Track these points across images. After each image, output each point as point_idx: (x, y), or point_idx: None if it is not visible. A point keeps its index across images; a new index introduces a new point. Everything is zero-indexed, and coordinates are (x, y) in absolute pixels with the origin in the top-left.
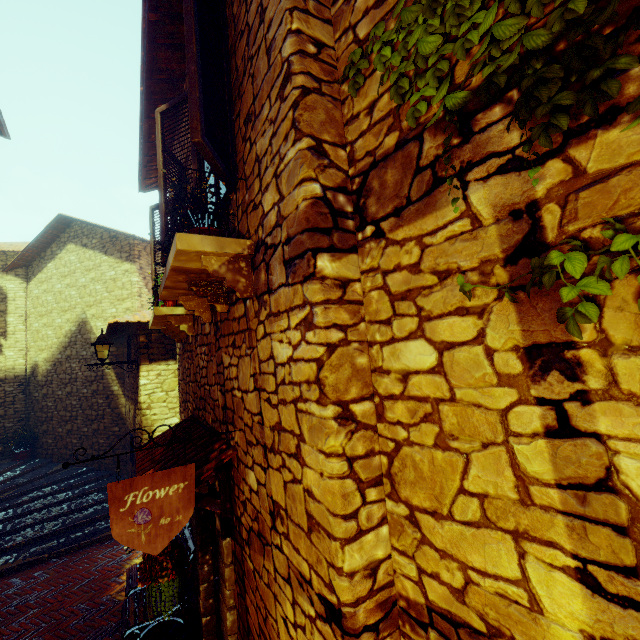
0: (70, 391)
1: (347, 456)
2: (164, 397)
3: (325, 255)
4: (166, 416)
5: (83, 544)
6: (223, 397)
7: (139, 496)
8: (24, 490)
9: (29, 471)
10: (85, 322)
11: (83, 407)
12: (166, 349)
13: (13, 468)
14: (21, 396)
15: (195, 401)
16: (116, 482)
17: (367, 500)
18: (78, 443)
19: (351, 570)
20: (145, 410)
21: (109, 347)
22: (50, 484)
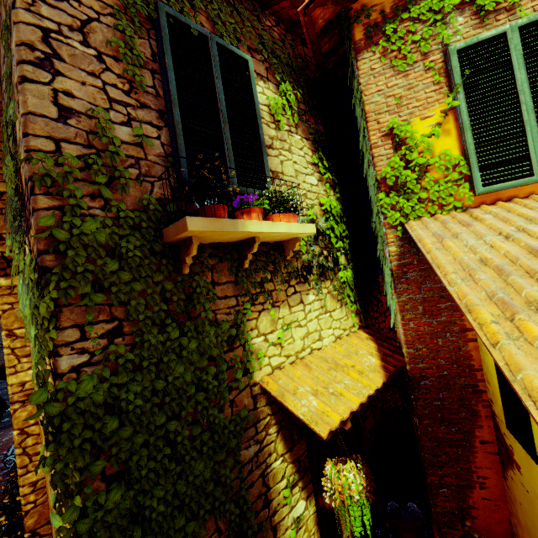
0: None
1: (11, 348)
2: None
3: (2, 278)
4: None
5: None
6: None
7: None
8: None
9: None
10: None
11: None
12: None
13: None
14: None
15: None
16: None
17: (22, 362)
18: None
19: (11, 384)
20: None
21: None
22: None
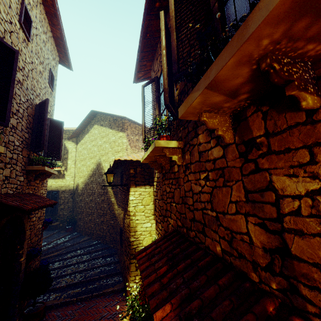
0: (91, 199)
1: None
2: (143, 209)
3: None
4: (144, 221)
5: (94, 295)
6: (272, 236)
7: None
8: (68, 250)
9: (71, 239)
10: (100, 164)
11: (97, 208)
12: (144, 178)
13: (65, 236)
14: (71, 199)
15: (181, 220)
16: None
17: None
18: (94, 227)
19: None
20: (132, 216)
21: (113, 175)
22: (80, 248)
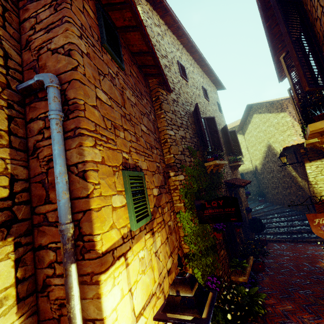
0: (272, 176)
1: None
2: (323, 178)
3: None
4: None
5: (298, 240)
6: None
7: (320, 220)
8: (267, 214)
9: (266, 207)
10: (270, 145)
11: (280, 182)
12: (317, 153)
13: (260, 205)
14: (254, 178)
15: None
16: (308, 214)
17: None
18: (282, 198)
19: None
20: (314, 185)
21: (286, 157)
22: (276, 213)
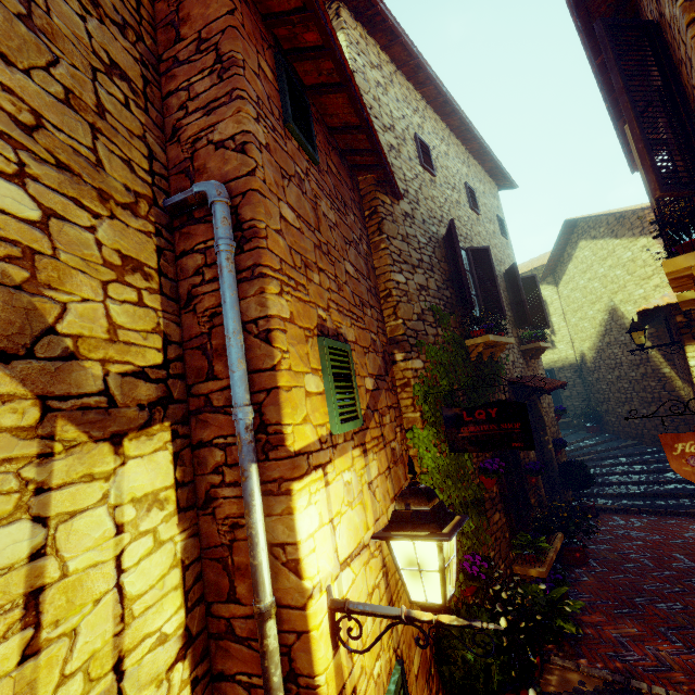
0: (618, 375)
1: None
2: None
3: None
4: None
5: (669, 511)
6: None
7: (686, 447)
8: (602, 456)
9: (602, 442)
10: (614, 309)
11: (635, 390)
12: None
13: (589, 438)
14: (578, 380)
15: None
16: (664, 434)
17: None
18: (640, 424)
19: None
20: None
21: (643, 333)
22: (623, 456)
